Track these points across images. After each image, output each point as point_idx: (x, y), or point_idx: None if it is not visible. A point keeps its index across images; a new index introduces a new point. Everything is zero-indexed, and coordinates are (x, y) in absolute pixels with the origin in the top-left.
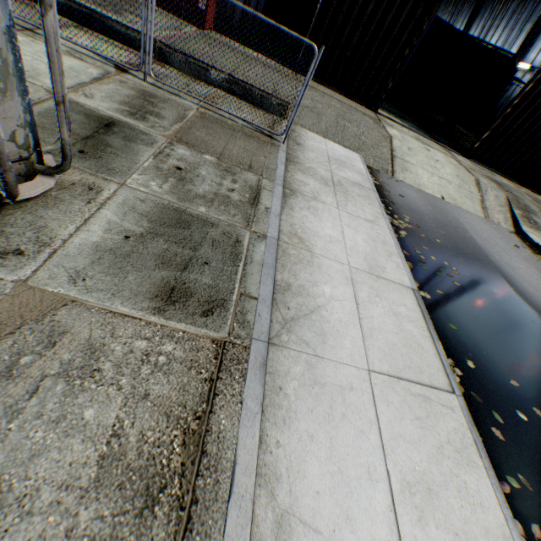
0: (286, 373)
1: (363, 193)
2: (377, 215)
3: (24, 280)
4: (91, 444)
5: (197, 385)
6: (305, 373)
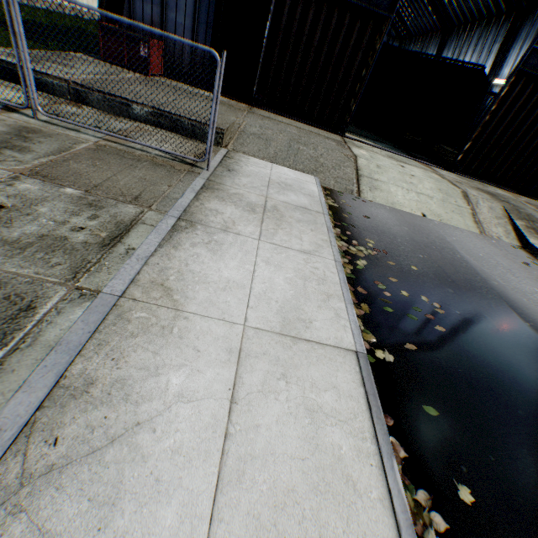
0: None
1: (306, 217)
2: (320, 244)
3: None
4: None
5: None
6: None
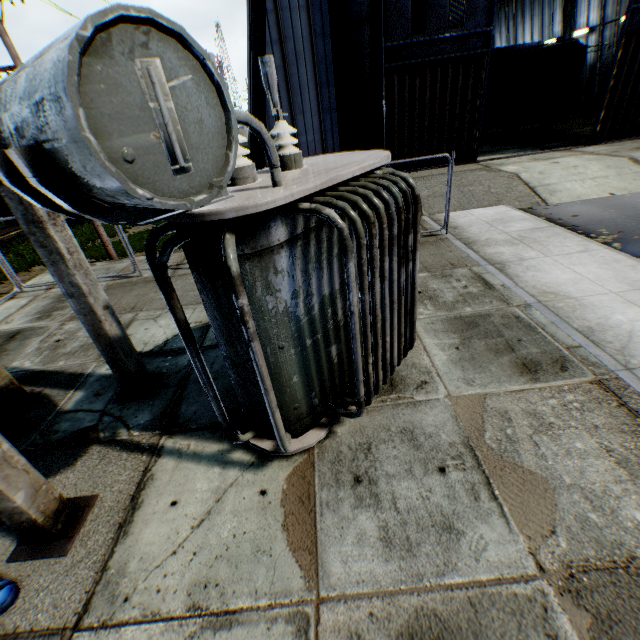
0: None
1: (547, 233)
2: (581, 244)
3: (447, 395)
4: (601, 459)
5: (615, 410)
6: None
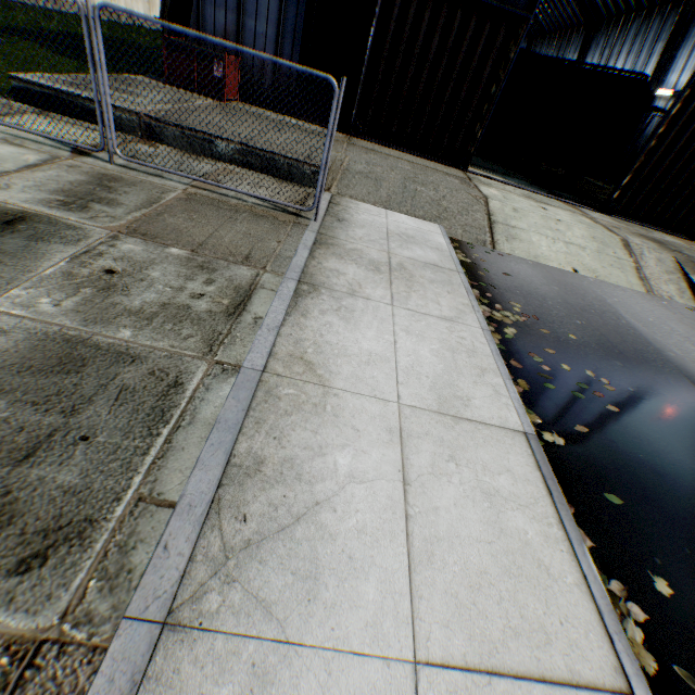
0: None
1: (439, 276)
2: (461, 309)
3: None
4: None
5: None
6: None
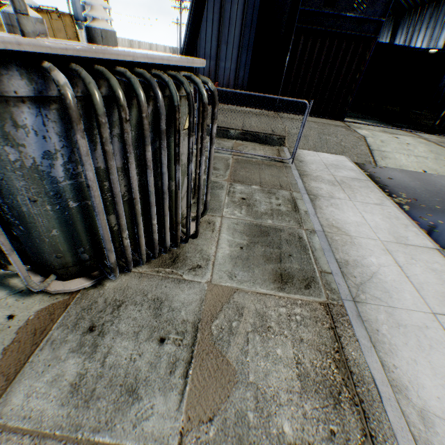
0: (375, 320)
1: (362, 184)
2: (381, 199)
3: (209, 281)
4: (289, 368)
5: (325, 331)
6: (388, 319)
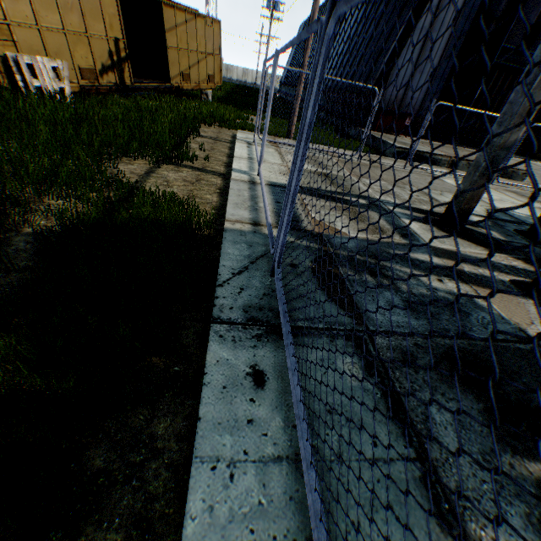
0: None
1: None
2: None
3: None
4: None
5: None
6: None
